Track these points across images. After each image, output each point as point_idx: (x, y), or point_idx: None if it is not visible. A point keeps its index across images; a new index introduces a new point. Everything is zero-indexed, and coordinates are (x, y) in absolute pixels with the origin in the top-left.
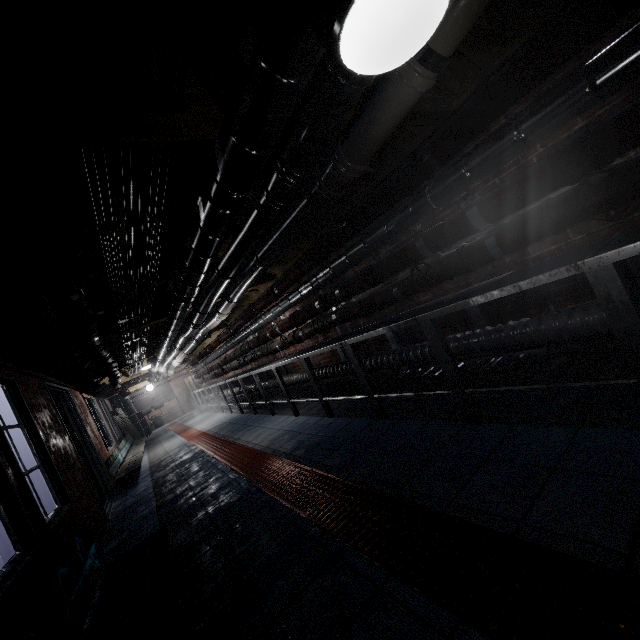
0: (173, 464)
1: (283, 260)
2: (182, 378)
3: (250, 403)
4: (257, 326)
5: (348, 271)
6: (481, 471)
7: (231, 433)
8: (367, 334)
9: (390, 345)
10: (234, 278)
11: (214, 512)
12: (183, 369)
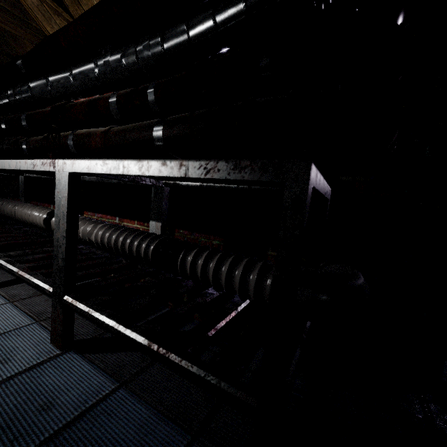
0: None
1: None
2: None
3: None
4: None
5: None
6: None
7: None
8: None
9: None
10: None
11: None
12: None
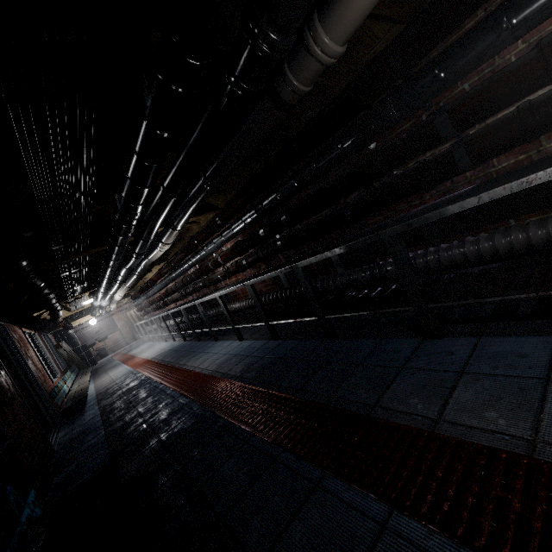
0: (120, 391)
1: (226, 189)
2: (124, 312)
3: (193, 331)
4: (199, 258)
5: (294, 197)
6: (461, 385)
7: (176, 359)
8: (321, 255)
9: (335, 269)
10: (181, 196)
11: (168, 439)
12: (125, 304)
